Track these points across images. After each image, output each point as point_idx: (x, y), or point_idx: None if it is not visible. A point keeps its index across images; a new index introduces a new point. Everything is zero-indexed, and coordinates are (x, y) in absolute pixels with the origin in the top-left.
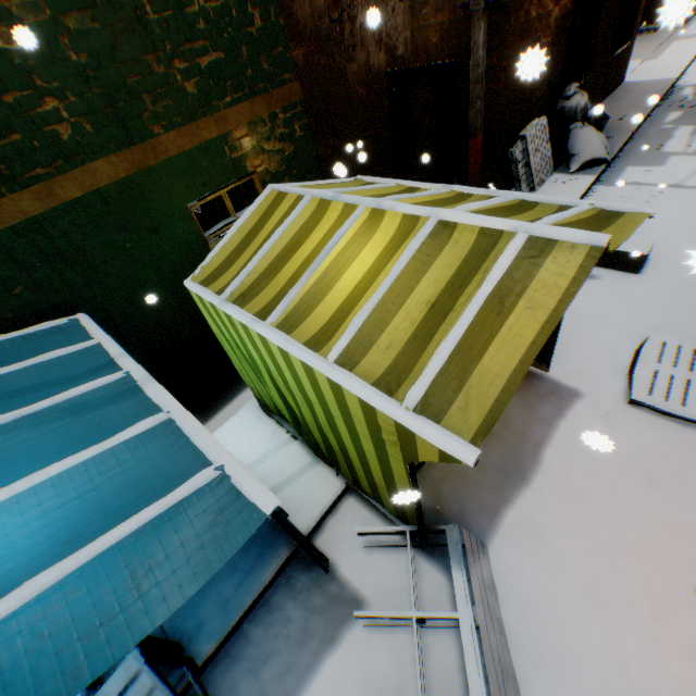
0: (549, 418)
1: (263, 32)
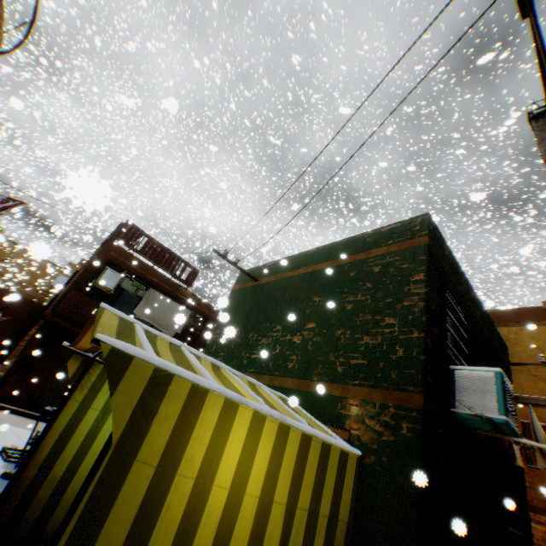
0: None
1: (403, 358)
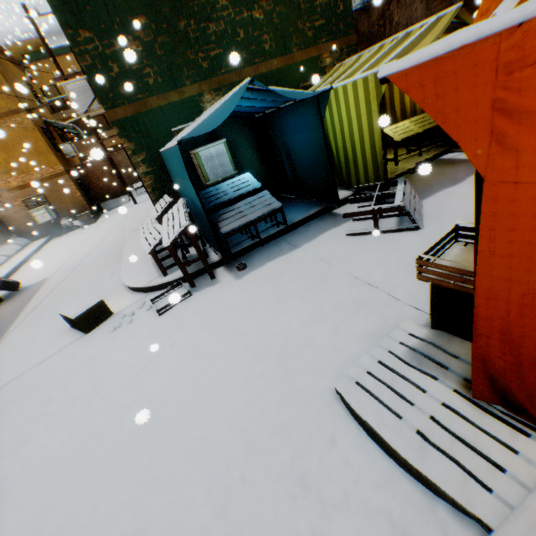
0: None
1: (343, 13)
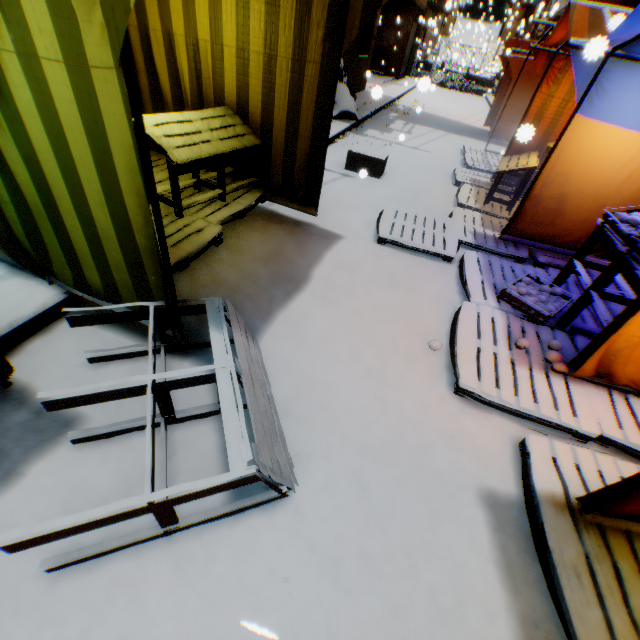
0: (319, 250)
1: None
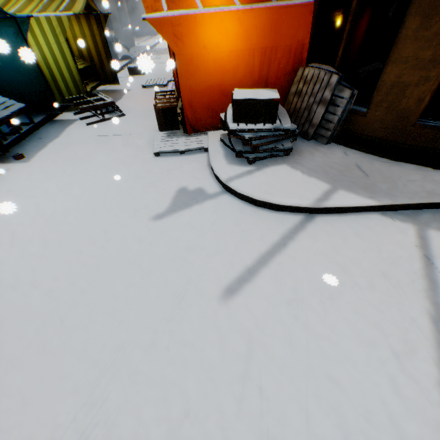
0: (124, 93)
1: None
